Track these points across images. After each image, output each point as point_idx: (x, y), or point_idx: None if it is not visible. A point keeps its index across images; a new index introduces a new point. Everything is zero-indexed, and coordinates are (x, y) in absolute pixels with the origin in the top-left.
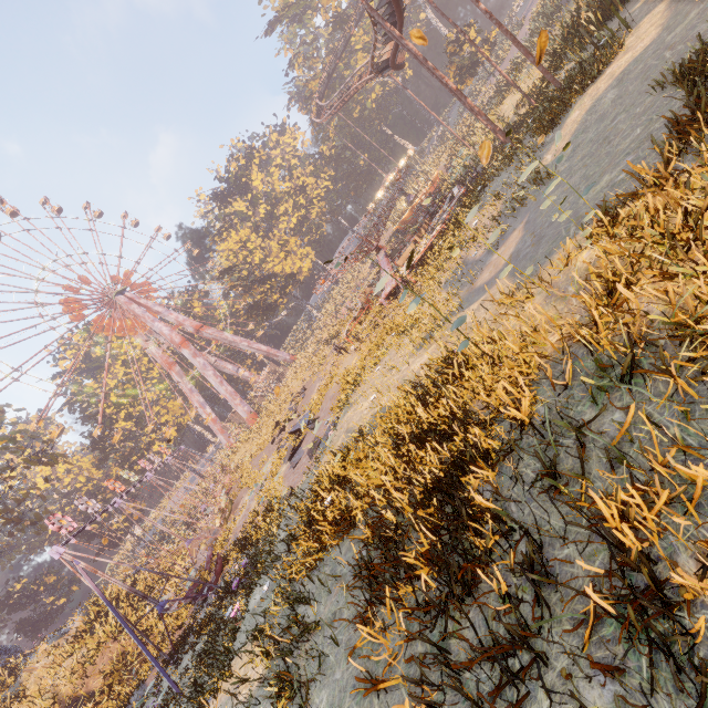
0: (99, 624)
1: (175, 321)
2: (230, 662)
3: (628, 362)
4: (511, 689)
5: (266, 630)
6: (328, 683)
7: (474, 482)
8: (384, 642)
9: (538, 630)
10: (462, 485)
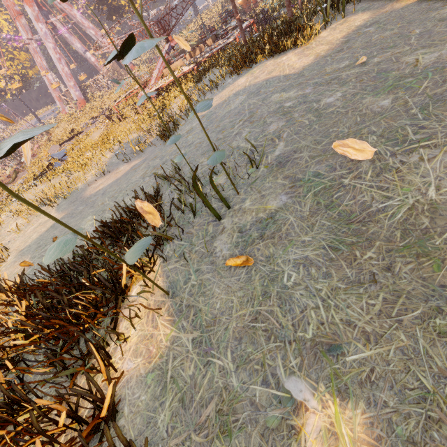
0: None
1: None
2: None
3: None
4: None
5: None
6: None
7: None
8: None
9: None
10: None
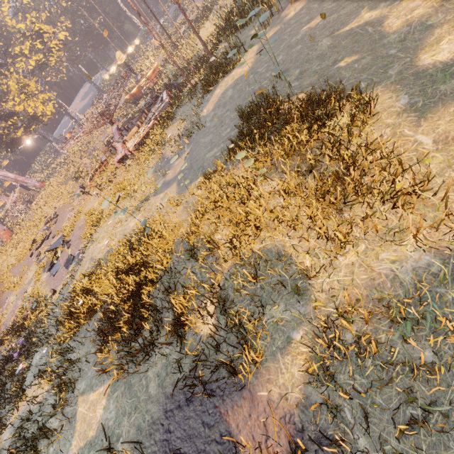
0: None
1: None
2: (24, 392)
3: (191, 253)
4: (148, 356)
5: (47, 370)
6: (85, 378)
7: (145, 293)
8: (109, 356)
9: (157, 338)
10: (143, 292)
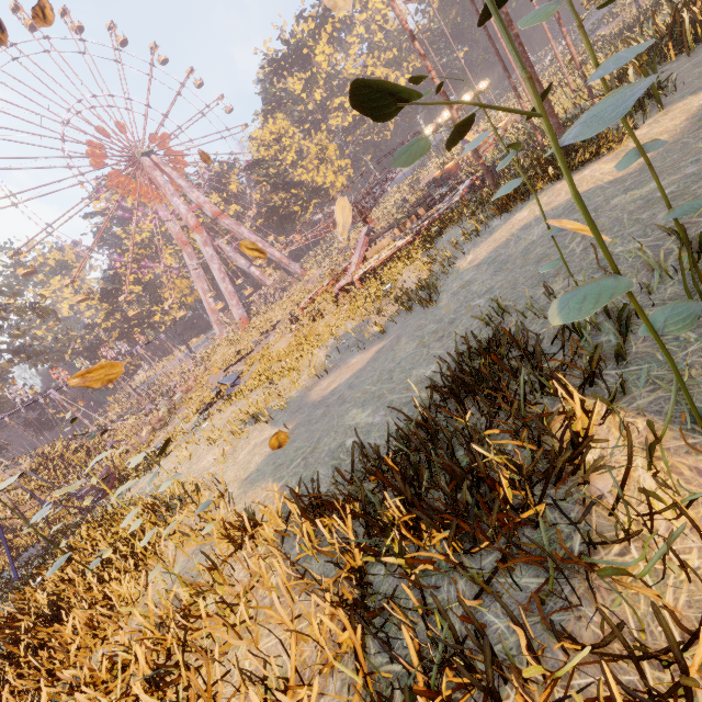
0: (33, 477)
1: (195, 200)
2: None
3: None
4: None
5: None
6: None
7: None
8: None
9: None
10: None
